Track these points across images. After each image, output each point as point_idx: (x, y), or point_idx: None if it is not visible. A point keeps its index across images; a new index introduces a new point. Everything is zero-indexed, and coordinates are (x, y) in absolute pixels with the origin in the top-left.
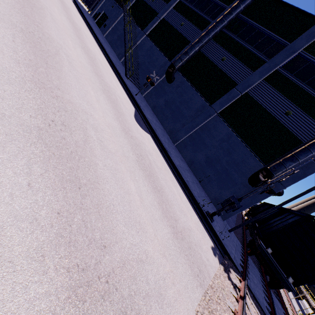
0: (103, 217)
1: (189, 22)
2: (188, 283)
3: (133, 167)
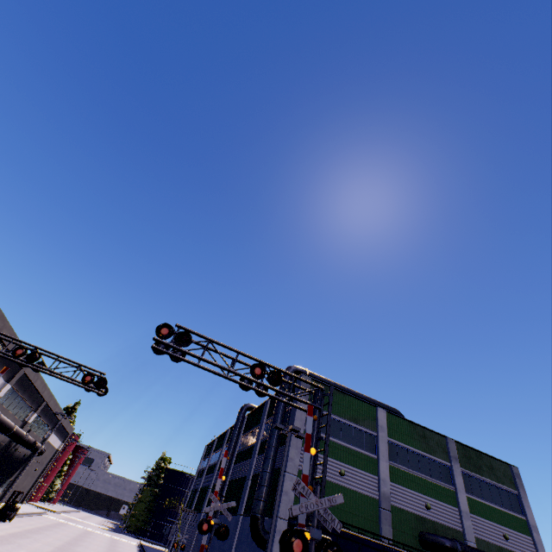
0: None
1: None
2: None
3: None
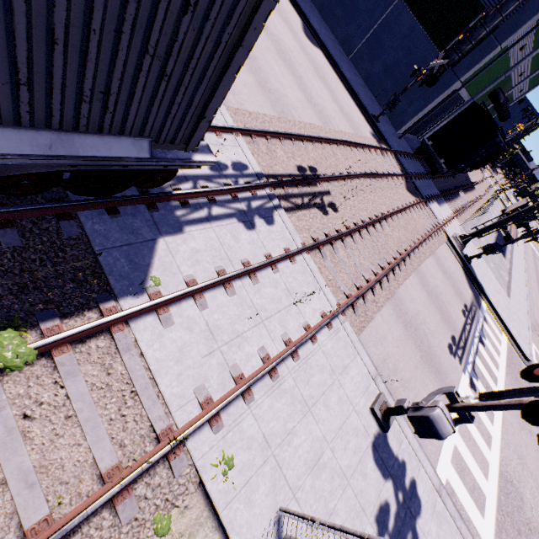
0: (308, 90)
1: None
2: (347, 127)
3: (313, 75)
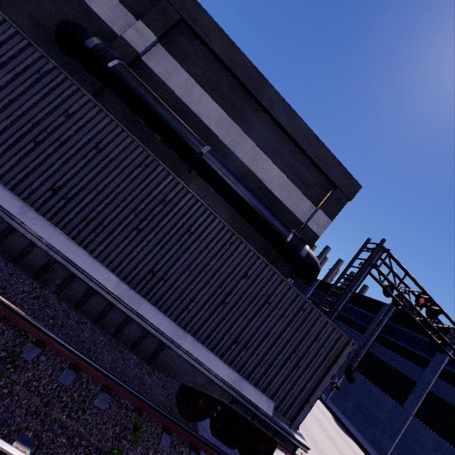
0: None
1: (348, 327)
2: None
3: None
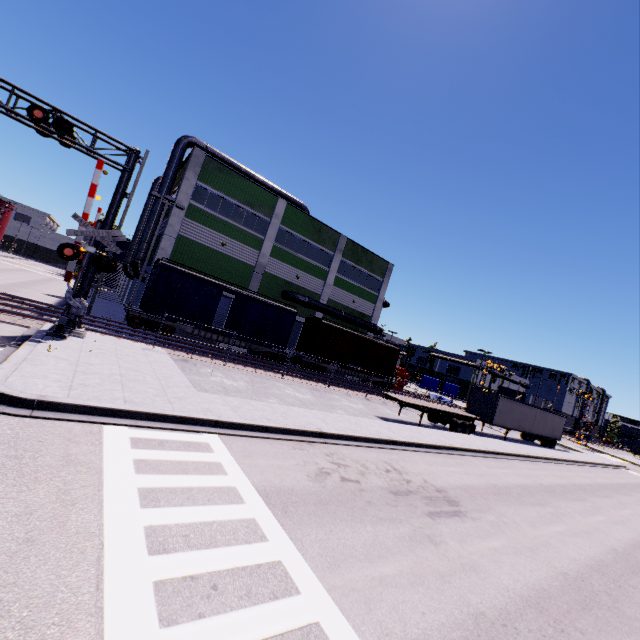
0: None
1: None
2: None
3: None
